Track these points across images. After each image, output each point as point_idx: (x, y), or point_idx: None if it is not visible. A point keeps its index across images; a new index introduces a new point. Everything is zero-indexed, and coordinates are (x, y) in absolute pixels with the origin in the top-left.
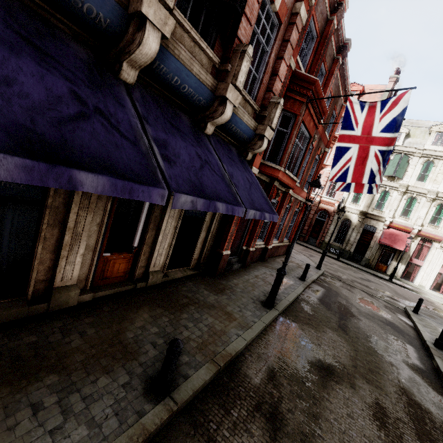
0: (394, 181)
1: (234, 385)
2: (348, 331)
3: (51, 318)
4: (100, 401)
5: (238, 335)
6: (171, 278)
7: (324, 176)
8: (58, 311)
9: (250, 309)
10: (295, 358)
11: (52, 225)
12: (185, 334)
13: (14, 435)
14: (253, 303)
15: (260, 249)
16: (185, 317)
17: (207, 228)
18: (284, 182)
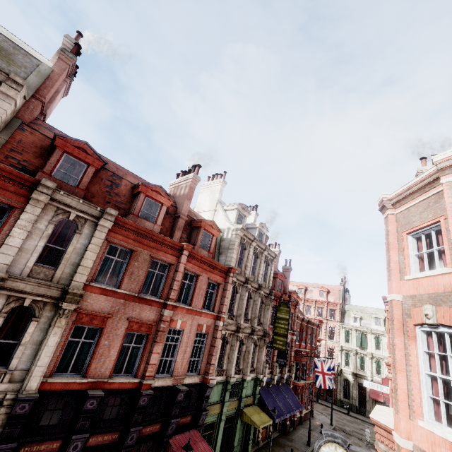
0: (364, 349)
1: None
2: None
3: (261, 449)
4: None
5: None
6: (274, 437)
7: (323, 346)
8: (260, 448)
9: (303, 447)
10: None
11: None
12: None
13: None
14: (303, 444)
15: (298, 417)
16: (286, 449)
17: None
18: (301, 385)
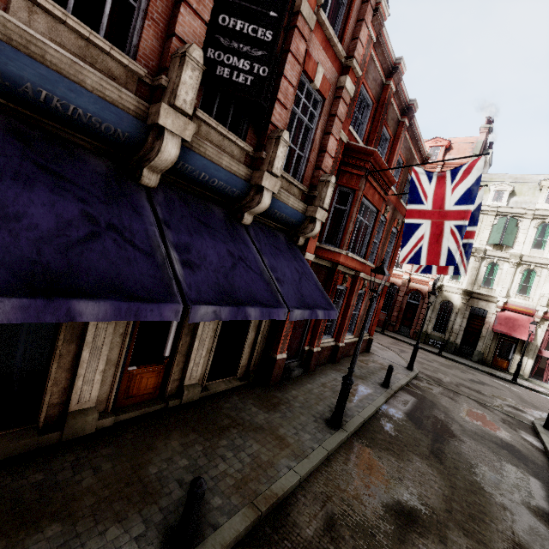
0: (503, 250)
1: (279, 538)
2: (444, 458)
3: (63, 449)
4: None
5: (289, 467)
6: (212, 392)
7: None
8: (72, 441)
9: (310, 431)
10: (364, 500)
11: (69, 340)
12: (221, 468)
13: None
14: (315, 422)
15: (329, 348)
16: (223, 444)
17: (256, 328)
18: (349, 266)
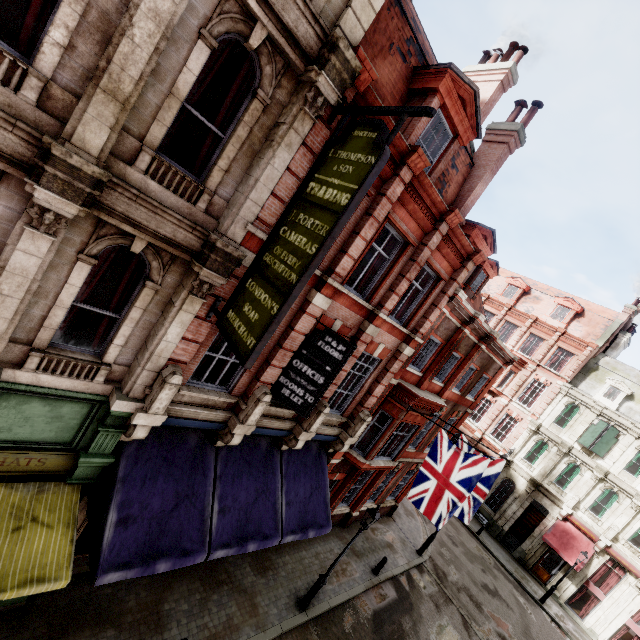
0: (592, 455)
1: None
2: None
3: None
4: None
5: (249, 636)
6: None
7: (496, 407)
8: None
9: (279, 606)
10: None
11: None
12: (205, 619)
13: None
14: (287, 598)
15: (341, 514)
16: (214, 598)
17: None
18: (372, 469)
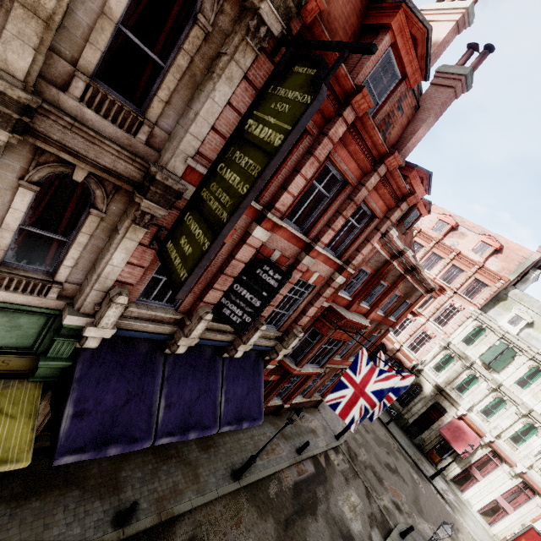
0: (490, 370)
1: (163, 536)
2: (290, 528)
3: None
4: (91, 516)
5: (190, 498)
6: None
7: (415, 325)
8: None
9: (217, 476)
10: (218, 534)
11: None
12: (155, 485)
13: (55, 519)
14: (225, 470)
15: (275, 406)
16: (164, 469)
17: None
18: (302, 374)
